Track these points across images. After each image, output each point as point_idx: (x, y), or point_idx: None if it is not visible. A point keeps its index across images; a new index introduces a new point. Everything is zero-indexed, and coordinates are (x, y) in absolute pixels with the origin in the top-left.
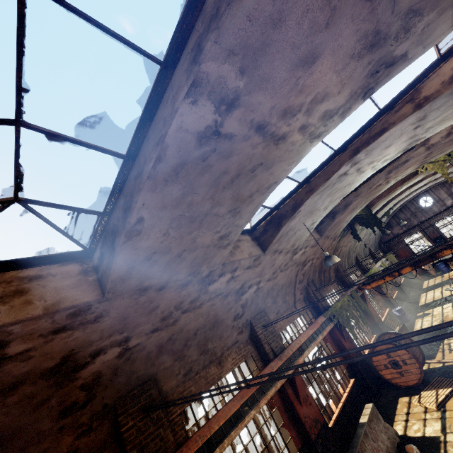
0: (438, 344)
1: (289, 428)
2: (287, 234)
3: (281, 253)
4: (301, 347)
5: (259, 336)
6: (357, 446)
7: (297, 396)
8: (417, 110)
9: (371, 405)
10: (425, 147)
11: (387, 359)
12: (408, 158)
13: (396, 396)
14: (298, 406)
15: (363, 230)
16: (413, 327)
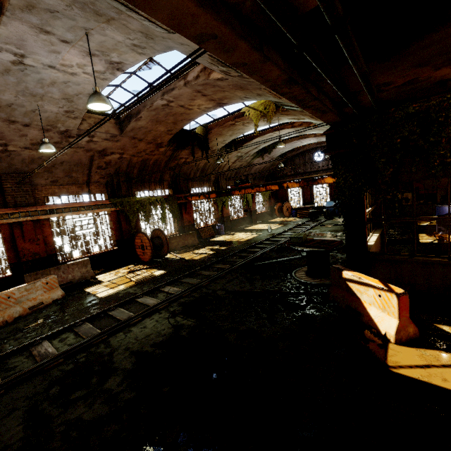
0: (198, 249)
1: (7, 251)
2: (12, 108)
3: (29, 126)
4: (54, 211)
5: (4, 188)
6: (41, 270)
7: (23, 236)
8: (1, 14)
9: (86, 259)
10: (184, 81)
11: (141, 243)
12: (174, 87)
13: (133, 264)
14: (20, 241)
15: (228, 154)
16: (214, 238)
